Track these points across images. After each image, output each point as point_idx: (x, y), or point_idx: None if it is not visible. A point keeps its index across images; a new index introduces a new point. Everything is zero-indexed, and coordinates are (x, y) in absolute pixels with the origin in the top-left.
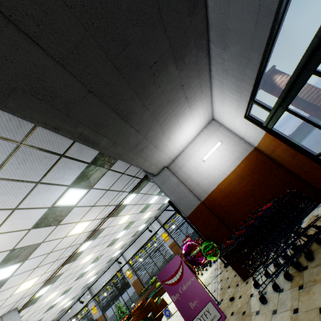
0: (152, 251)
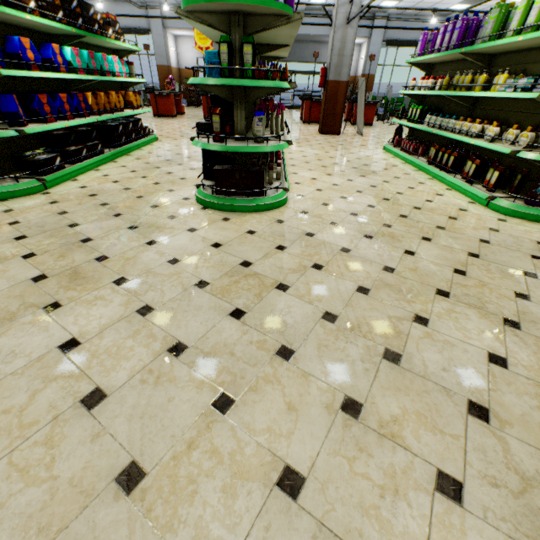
0: None
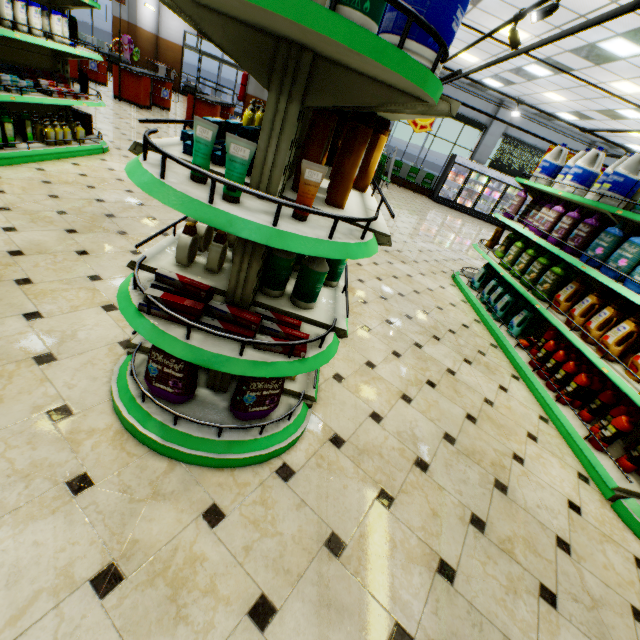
0: None
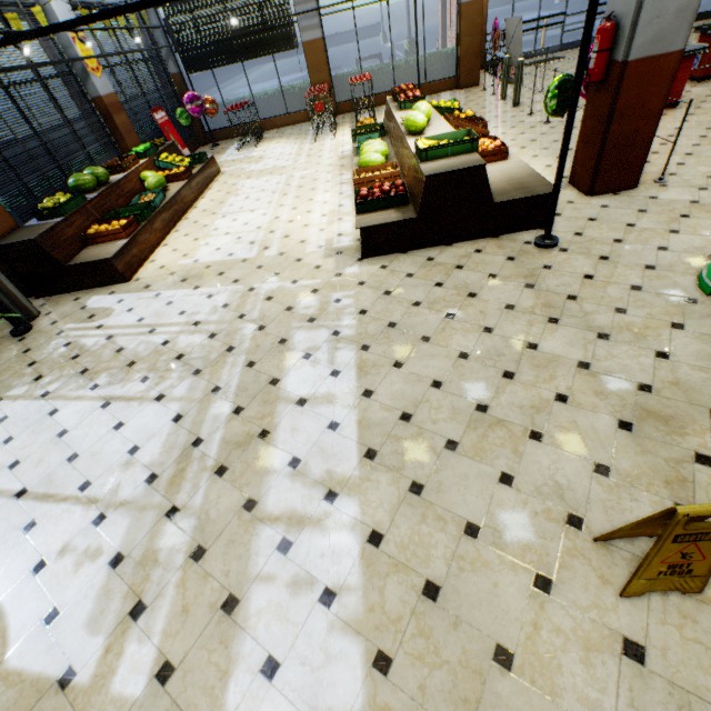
0: (28, 63)
